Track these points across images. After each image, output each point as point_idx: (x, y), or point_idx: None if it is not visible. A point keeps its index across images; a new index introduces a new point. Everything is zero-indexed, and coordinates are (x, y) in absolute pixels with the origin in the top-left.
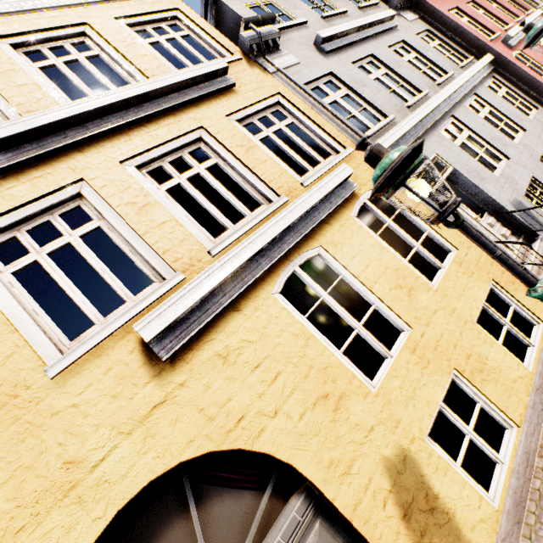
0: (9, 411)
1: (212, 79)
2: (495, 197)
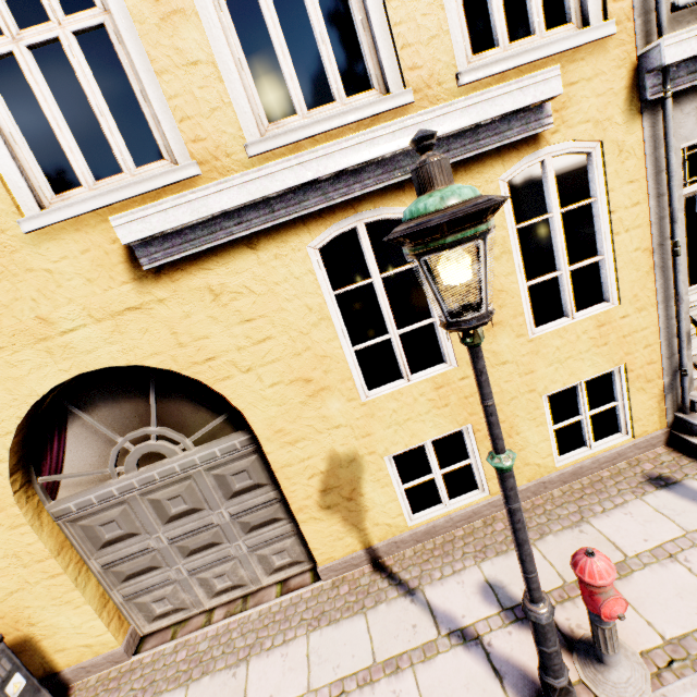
0: None
1: None
2: None
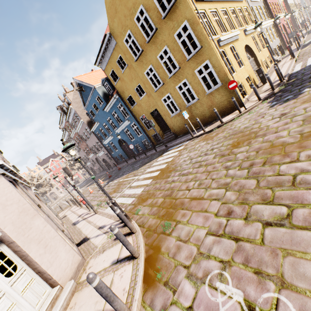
0: (238, 30)
1: None
2: (270, 46)
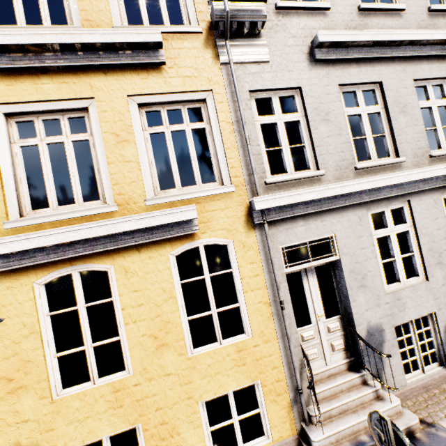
0: None
1: (140, 48)
2: (356, 310)
